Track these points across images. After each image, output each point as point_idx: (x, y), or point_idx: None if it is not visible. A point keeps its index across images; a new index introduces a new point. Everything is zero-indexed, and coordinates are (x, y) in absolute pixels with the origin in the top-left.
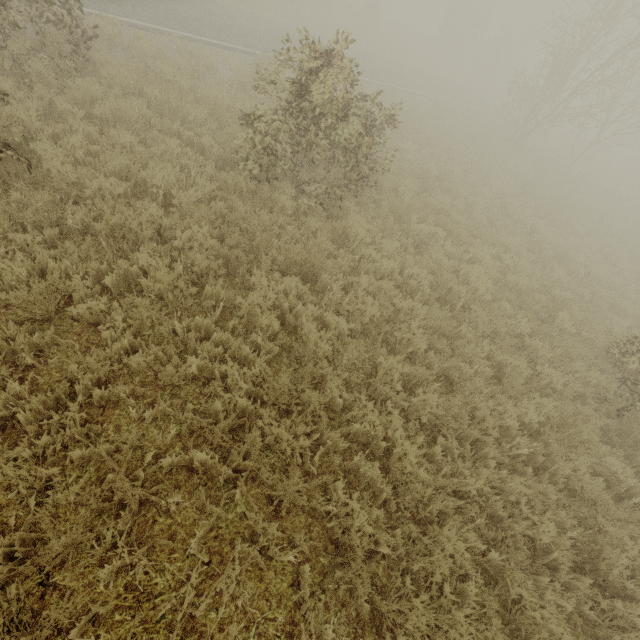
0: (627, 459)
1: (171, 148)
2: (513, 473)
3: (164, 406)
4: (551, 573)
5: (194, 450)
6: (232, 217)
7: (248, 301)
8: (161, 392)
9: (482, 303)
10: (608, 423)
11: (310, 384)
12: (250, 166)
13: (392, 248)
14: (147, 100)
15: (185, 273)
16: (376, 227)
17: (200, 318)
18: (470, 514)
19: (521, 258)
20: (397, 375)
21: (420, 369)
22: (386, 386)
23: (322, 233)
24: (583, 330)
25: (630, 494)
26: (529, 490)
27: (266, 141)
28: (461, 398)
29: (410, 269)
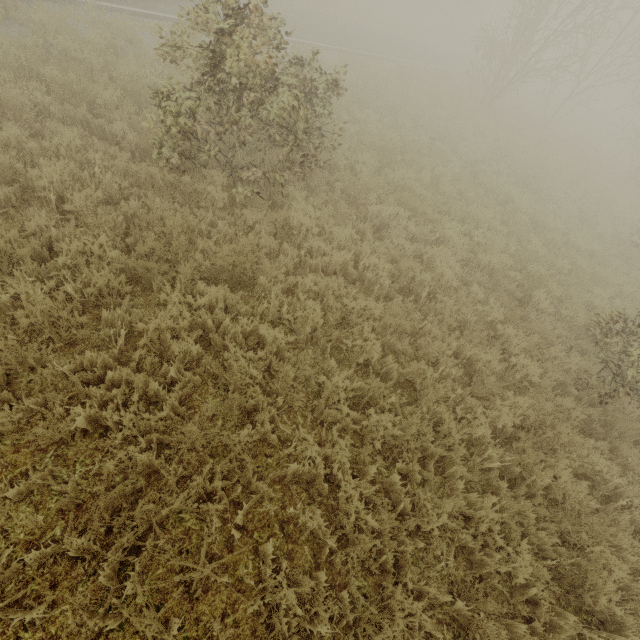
0: (613, 451)
1: (67, 140)
2: (486, 489)
3: (37, 478)
4: (531, 609)
5: (68, 537)
6: (143, 219)
7: (153, 326)
8: (41, 455)
9: (449, 290)
10: (591, 413)
11: (242, 415)
12: (166, 154)
13: (343, 237)
14: (48, 84)
15: (80, 295)
16: (326, 213)
17: (92, 353)
18: (435, 553)
19: (494, 232)
20: (344, 395)
21: (373, 382)
22: (332, 409)
23: (261, 227)
24: (562, 307)
25: (617, 493)
26: (502, 515)
27: (182, 123)
28: (420, 414)
29: (365, 260)
